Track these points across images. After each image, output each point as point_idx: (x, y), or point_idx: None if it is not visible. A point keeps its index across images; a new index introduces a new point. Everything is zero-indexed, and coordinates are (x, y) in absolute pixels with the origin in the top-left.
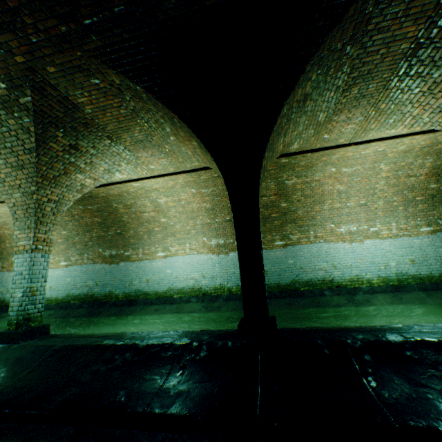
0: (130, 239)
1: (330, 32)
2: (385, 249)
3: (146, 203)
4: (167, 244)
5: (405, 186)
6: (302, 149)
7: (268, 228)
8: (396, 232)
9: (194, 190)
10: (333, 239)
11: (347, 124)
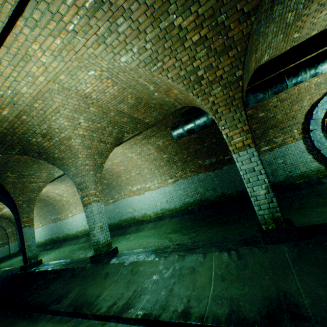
0: (58, 209)
1: None
2: (154, 196)
3: (52, 194)
4: (71, 210)
5: (152, 159)
6: None
7: (105, 194)
8: (157, 185)
9: (64, 185)
10: (132, 195)
11: None
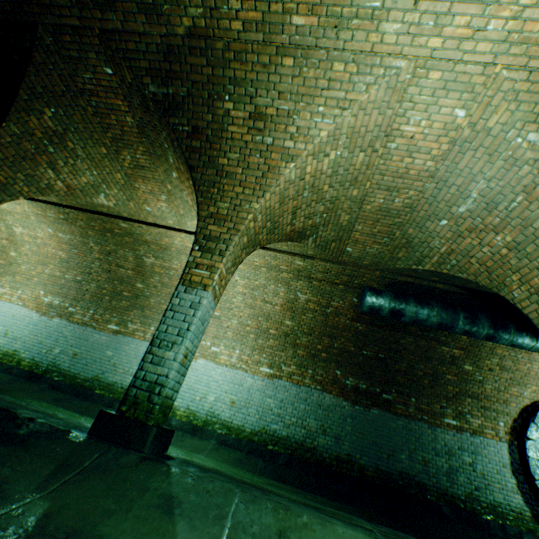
0: None
1: (28, 69)
2: (214, 377)
3: (2, 226)
4: (0, 283)
5: (262, 312)
6: (136, 217)
7: (113, 306)
8: (235, 361)
9: (52, 230)
10: None
11: (158, 200)
